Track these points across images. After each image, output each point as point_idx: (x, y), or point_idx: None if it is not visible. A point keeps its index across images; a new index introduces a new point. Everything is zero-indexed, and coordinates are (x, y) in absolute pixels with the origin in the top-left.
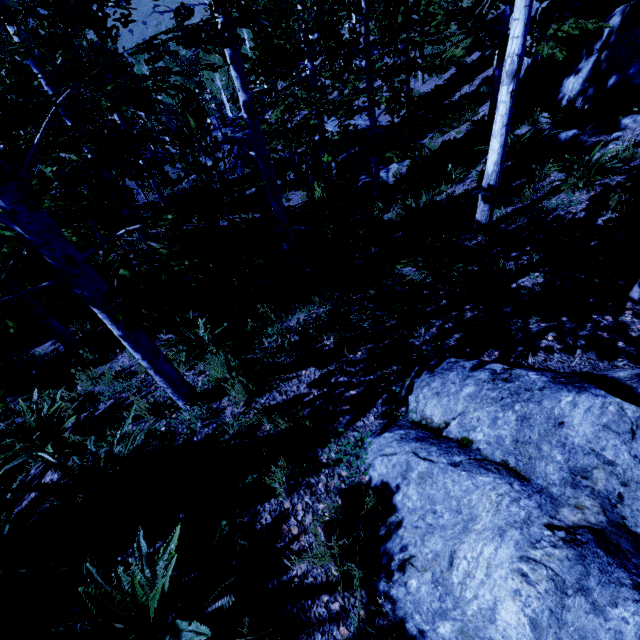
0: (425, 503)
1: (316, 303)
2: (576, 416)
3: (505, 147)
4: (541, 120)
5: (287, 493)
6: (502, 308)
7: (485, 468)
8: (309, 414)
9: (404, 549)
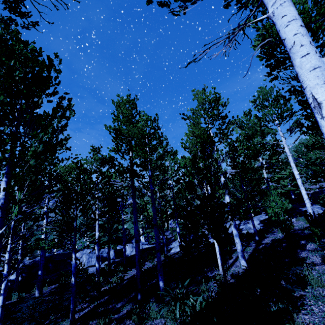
0: None
1: None
2: None
3: None
4: None
5: None
6: None
7: None
8: None
9: None
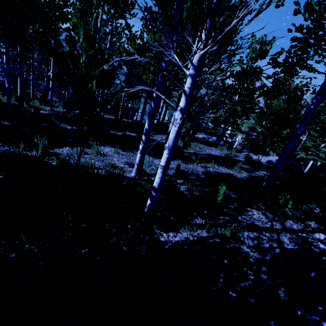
0: None
1: None
2: None
3: None
4: None
5: None
6: None
7: None
8: None
9: None
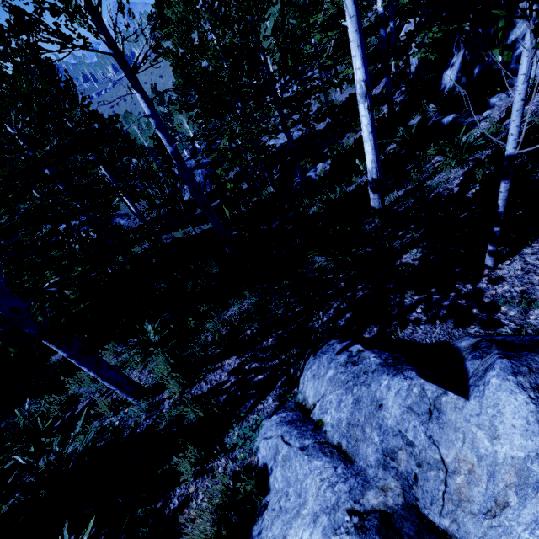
0: (285, 485)
1: (246, 296)
2: (390, 398)
3: (377, 148)
4: (428, 109)
5: (194, 477)
6: (386, 285)
7: (322, 451)
8: (224, 400)
9: (260, 532)
